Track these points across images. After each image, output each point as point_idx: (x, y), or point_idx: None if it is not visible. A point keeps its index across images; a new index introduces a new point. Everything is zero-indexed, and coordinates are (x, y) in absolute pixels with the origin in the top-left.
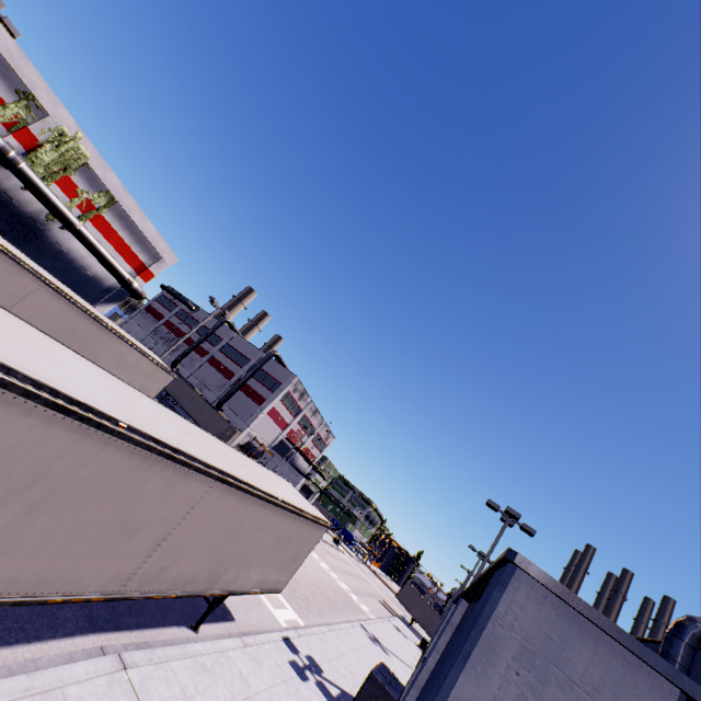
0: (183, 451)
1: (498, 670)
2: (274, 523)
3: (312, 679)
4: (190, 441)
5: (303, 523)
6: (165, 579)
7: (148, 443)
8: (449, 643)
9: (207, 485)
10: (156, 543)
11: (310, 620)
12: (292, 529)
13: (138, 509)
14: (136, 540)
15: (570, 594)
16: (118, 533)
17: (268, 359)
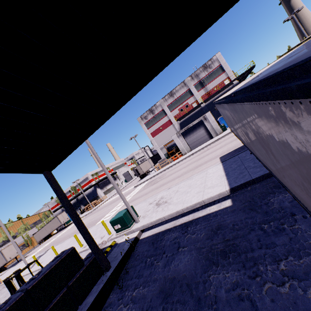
0: None
1: None
2: None
3: None
4: None
5: None
6: None
7: None
8: None
9: None
10: None
11: None
12: None
13: None
14: None
15: None
16: None
17: None
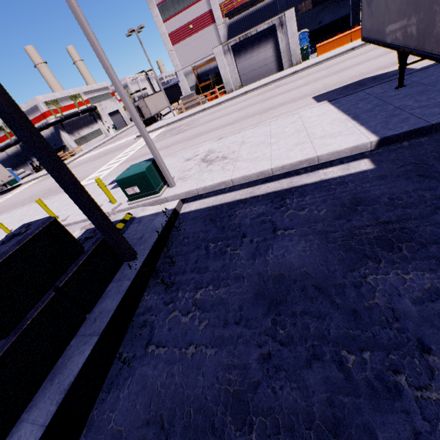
0: None
1: None
2: None
3: None
4: None
5: None
6: None
7: None
8: None
9: None
10: None
11: None
12: None
13: None
14: None
15: None
16: None
17: None
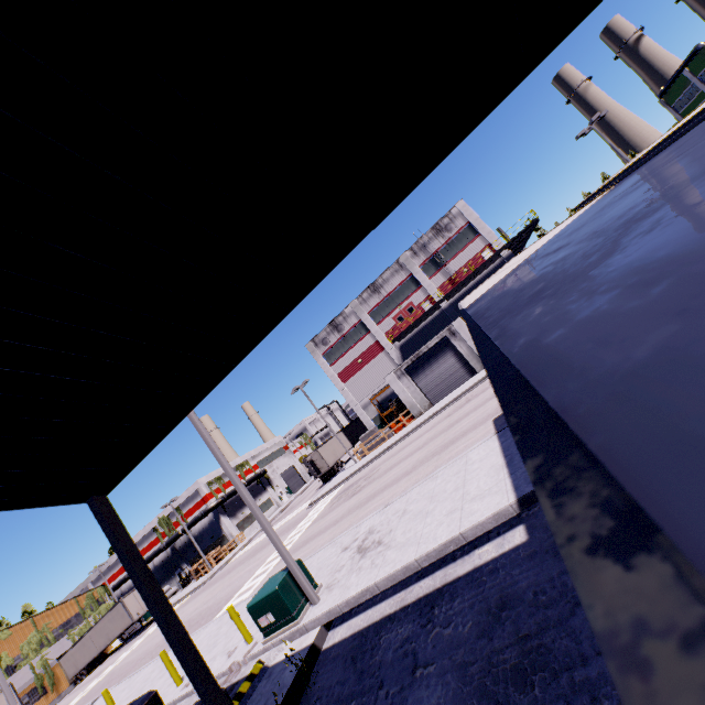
0: None
1: None
2: None
3: None
4: None
5: None
6: None
7: None
8: None
9: None
10: None
11: None
12: None
13: None
14: None
15: None
16: None
17: None
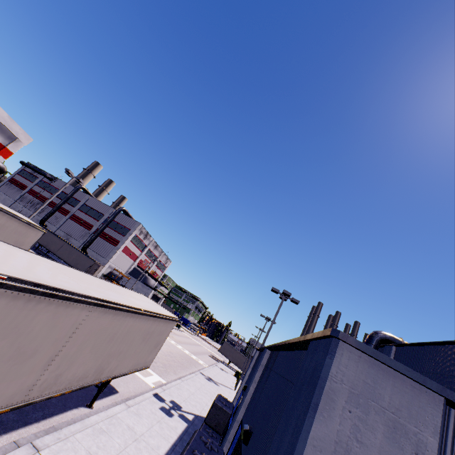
0: (63, 289)
1: (338, 412)
2: (140, 326)
3: (176, 414)
4: (67, 280)
5: (160, 321)
6: (62, 382)
7: (30, 287)
8: (263, 377)
9: (87, 311)
10: (49, 360)
11: (169, 378)
12: (153, 327)
13: (30, 339)
14: (32, 361)
15: (376, 352)
16: (14, 360)
17: (118, 213)
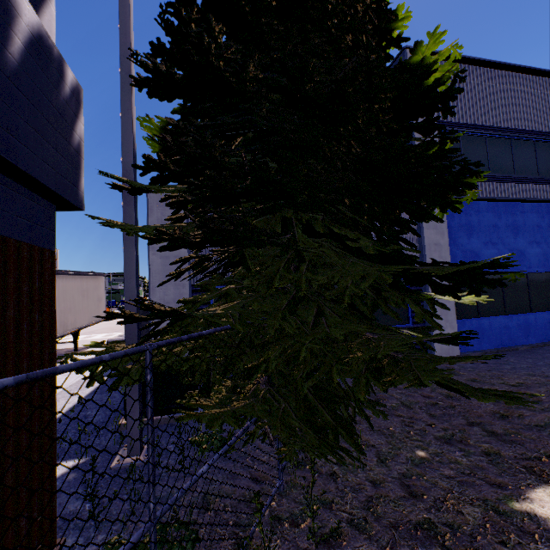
0: None
1: (155, 212)
2: (71, 285)
3: None
4: None
5: (88, 279)
6: None
7: None
8: None
9: None
10: None
11: None
12: (85, 284)
13: None
14: None
15: None
16: None
17: None
